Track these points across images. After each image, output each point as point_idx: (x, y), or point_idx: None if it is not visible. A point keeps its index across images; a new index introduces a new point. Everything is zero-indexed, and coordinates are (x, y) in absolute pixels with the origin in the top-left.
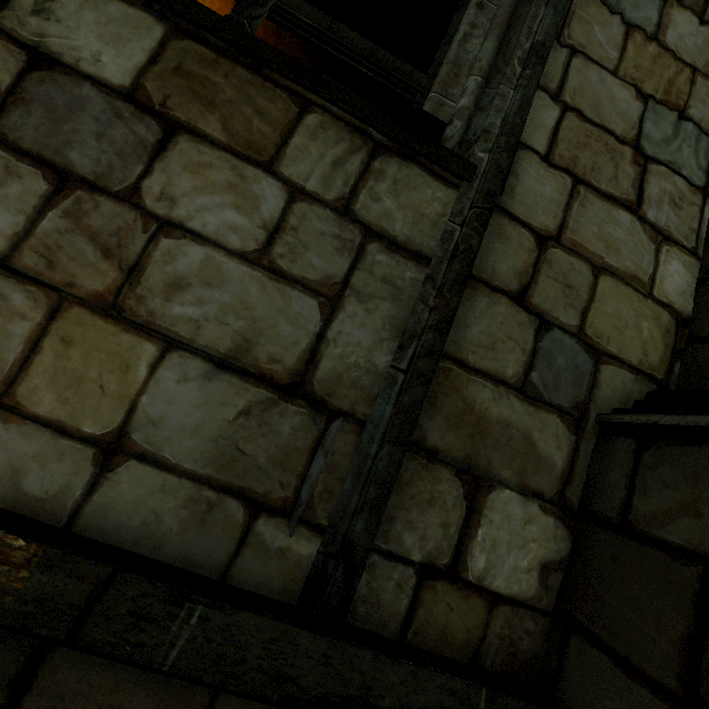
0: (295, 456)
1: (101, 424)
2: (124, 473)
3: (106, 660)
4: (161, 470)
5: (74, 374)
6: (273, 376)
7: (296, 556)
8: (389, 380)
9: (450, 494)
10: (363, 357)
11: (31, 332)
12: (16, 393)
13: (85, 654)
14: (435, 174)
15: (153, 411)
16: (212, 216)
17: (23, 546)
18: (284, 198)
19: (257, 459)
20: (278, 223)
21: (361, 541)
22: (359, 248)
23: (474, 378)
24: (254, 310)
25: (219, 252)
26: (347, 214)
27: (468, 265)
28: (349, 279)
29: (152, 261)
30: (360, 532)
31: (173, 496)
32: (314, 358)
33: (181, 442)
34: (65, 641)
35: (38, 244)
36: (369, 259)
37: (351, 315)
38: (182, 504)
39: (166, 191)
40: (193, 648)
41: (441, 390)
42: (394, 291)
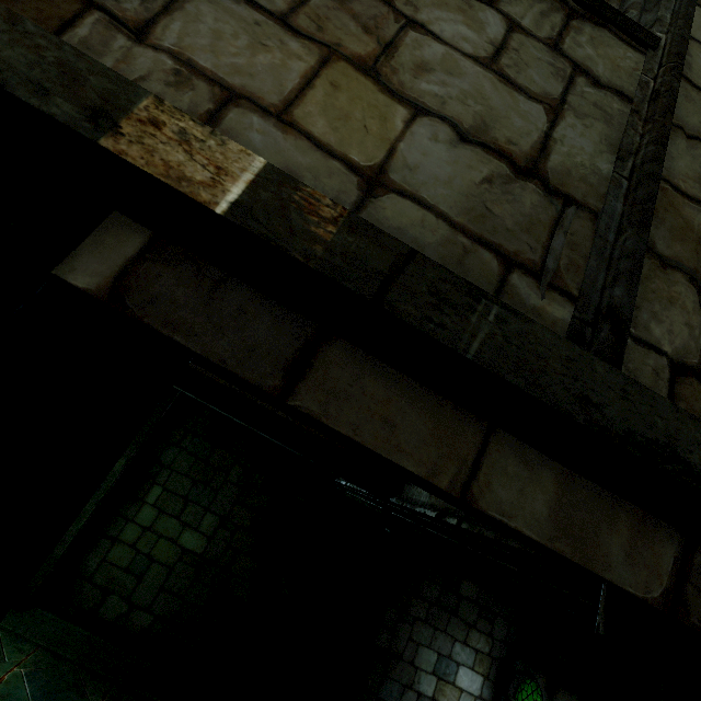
0: (538, 227)
1: (365, 156)
2: (387, 202)
3: (377, 370)
4: (420, 206)
5: (342, 112)
6: (511, 155)
7: (551, 318)
8: (614, 183)
9: (688, 298)
10: (587, 160)
11: (306, 71)
12: (293, 114)
13: (357, 358)
14: (623, 40)
15: (410, 157)
16: (447, 26)
17: (330, 205)
18: (503, 28)
19: (504, 221)
20: (502, 43)
21: (625, 303)
22: (569, 78)
23: (688, 202)
24: (489, 101)
25: (456, 52)
26: (557, 50)
27: (674, 100)
28: (565, 98)
29: (403, 44)
30: (621, 296)
31: (431, 233)
32: (545, 150)
33: (436, 188)
34: (371, 302)
35: (310, 12)
36: (578, 89)
37: (571, 125)
38: (440, 242)
39: (410, 0)
40: (493, 344)
41: (660, 205)
42: (605, 116)
